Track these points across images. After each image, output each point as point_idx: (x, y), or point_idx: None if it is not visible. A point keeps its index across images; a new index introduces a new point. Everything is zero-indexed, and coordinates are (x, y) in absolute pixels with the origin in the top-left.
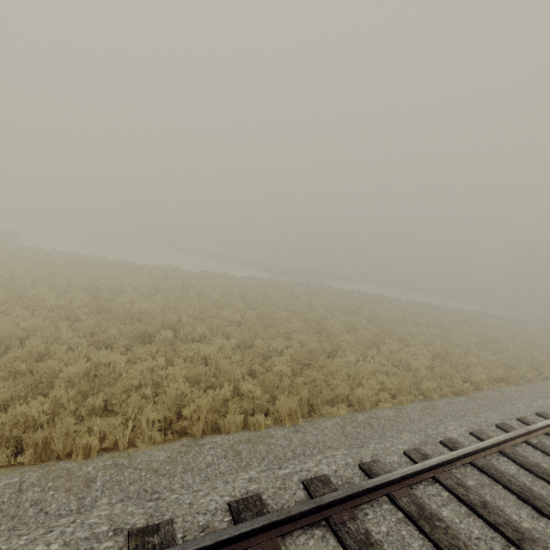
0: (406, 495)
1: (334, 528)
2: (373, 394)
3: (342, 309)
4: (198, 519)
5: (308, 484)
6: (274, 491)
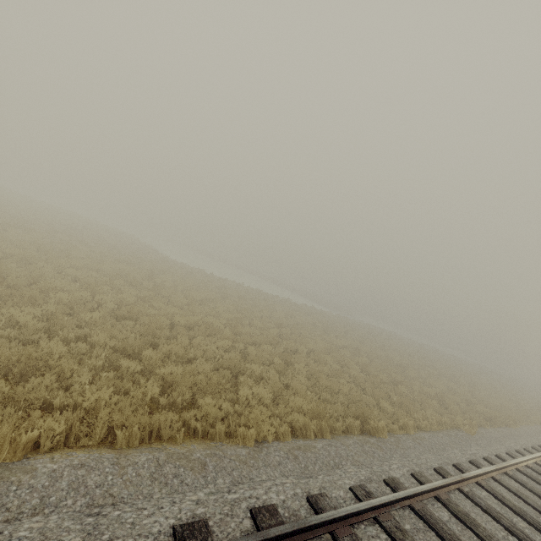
0: None
1: None
2: None
3: (424, 357)
4: None
5: None
6: None
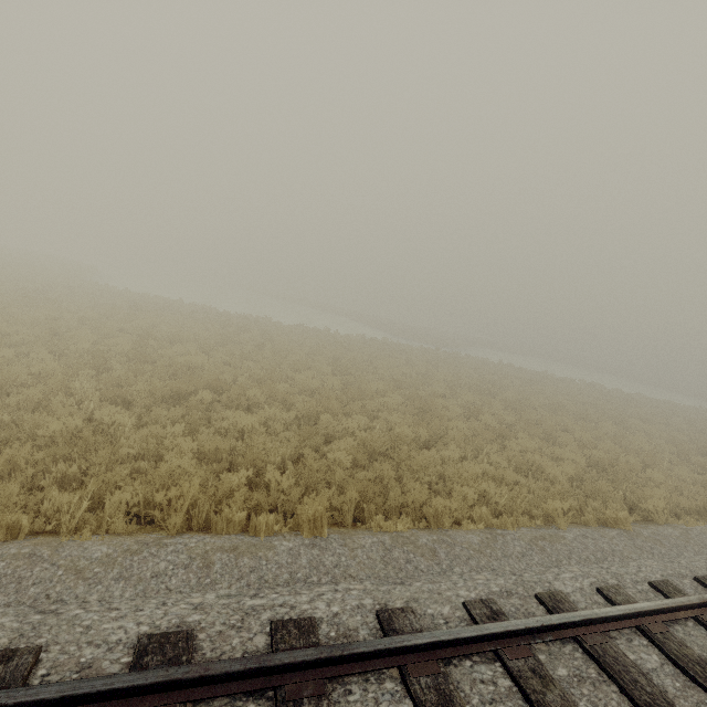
0: (429, 673)
1: (279, 706)
2: (468, 507)
3: (471, 386)
4: (82, 652)
5: (276, 628)
6: (221, 629)
